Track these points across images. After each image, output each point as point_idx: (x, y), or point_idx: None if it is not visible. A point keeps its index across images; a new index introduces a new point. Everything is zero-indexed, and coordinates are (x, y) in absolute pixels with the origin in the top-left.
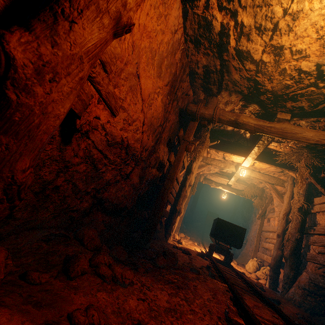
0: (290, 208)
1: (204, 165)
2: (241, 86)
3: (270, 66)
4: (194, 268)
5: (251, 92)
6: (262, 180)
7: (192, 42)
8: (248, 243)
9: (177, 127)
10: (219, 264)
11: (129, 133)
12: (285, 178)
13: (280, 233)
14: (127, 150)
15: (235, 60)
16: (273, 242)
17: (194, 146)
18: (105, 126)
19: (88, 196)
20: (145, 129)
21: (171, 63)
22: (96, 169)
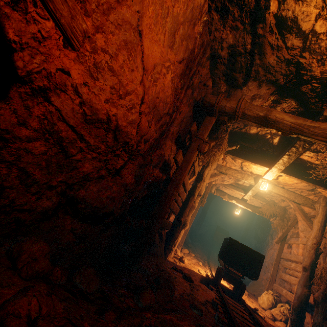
0: (321, 236)
1: (218, 174)
2: (276, 73)
3: (325, 39)
4: (195, 306)
5: (289, 81)
6: (287, 197)
7: (217, 11)
8: (262, 269)
9: (190, 124)
10: (228, 298)
11: (119, 110)
12: (316, 198)
13: (307, 266)
14: (116, 134)
15: (274, 33)
16: (296, 276)
17: (208, 146)
18: (81, 90)
19: (52, 191)
20: (144, 110)
21: (189, 35)
22: (66, 155)
